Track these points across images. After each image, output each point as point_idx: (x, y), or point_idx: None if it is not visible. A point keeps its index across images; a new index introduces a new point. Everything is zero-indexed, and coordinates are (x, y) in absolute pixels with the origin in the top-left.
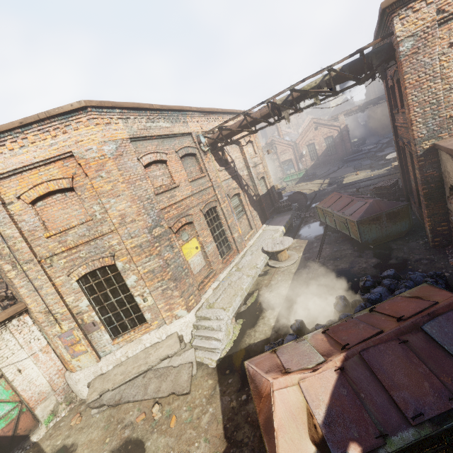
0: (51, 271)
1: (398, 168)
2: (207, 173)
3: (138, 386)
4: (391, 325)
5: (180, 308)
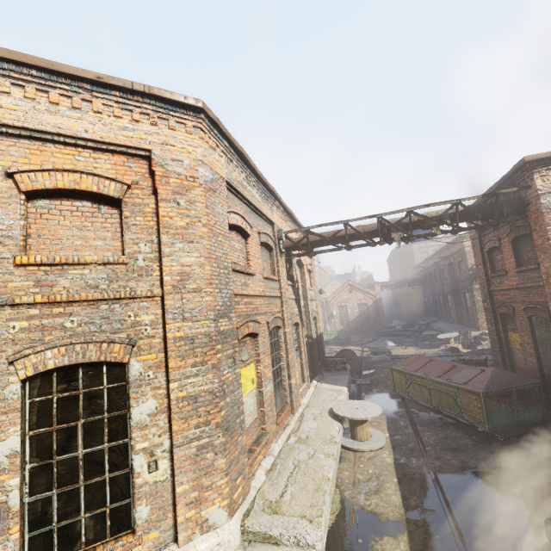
0: None
1: (455, 350)
2: (279, 278)
3: None
4: None
5: (218, 504)
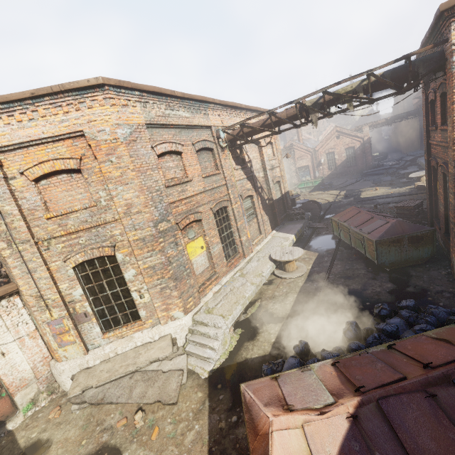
0: (47, 254)
1: (421, 188)
2: (222, 170)
3: (123, 387)
4: (415, 372)
5: (177, 310)
